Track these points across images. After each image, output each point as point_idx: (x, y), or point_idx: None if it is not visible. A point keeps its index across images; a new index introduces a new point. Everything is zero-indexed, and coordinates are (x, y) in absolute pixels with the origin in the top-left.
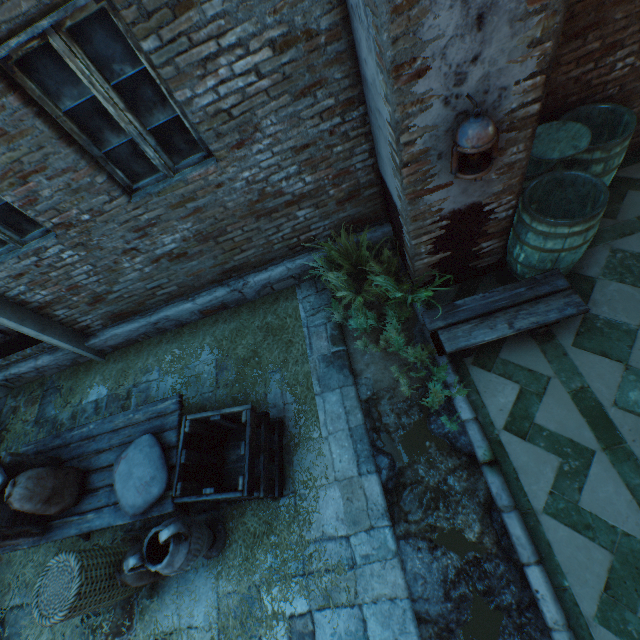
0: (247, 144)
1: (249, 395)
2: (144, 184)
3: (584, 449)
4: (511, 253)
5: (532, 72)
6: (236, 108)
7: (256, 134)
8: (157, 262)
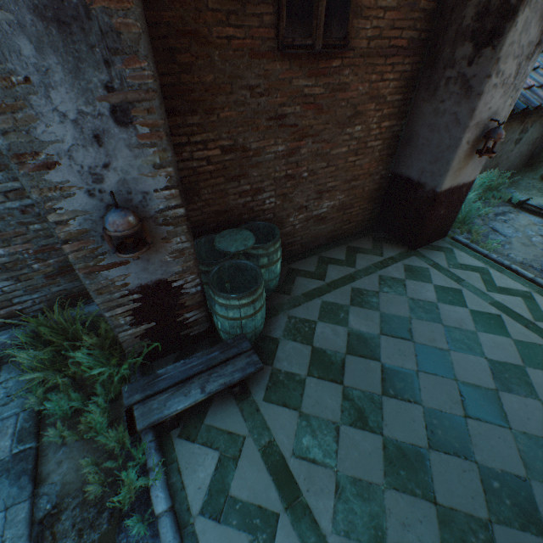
0: None
1: None
2: None
3: (271, 514)
4: (215, 321)
5: (166, 185)
6: None
7: None
8: None
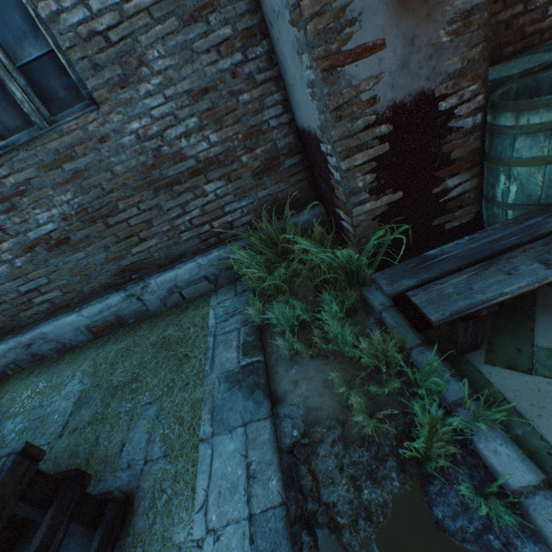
0: (132, 82)
1: (98, 446)
2: (15, 139)
3: None
4: (492, 198)
5: None
6: (114, 31)
7: (142, 69)
8: (32, 251)
